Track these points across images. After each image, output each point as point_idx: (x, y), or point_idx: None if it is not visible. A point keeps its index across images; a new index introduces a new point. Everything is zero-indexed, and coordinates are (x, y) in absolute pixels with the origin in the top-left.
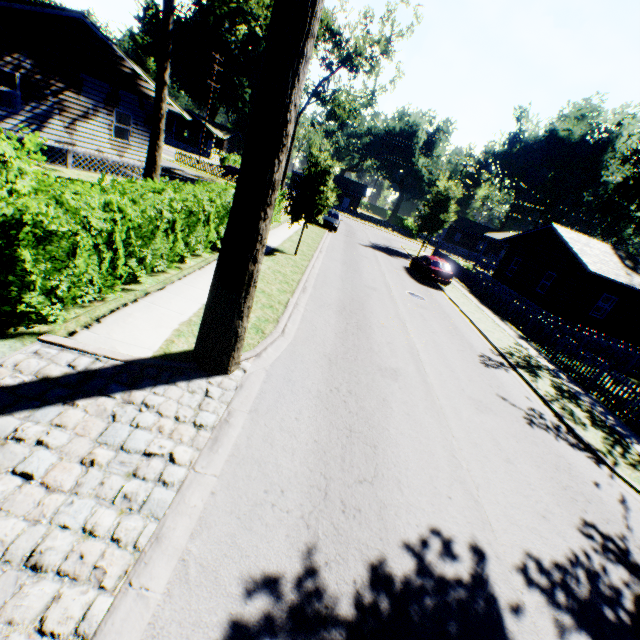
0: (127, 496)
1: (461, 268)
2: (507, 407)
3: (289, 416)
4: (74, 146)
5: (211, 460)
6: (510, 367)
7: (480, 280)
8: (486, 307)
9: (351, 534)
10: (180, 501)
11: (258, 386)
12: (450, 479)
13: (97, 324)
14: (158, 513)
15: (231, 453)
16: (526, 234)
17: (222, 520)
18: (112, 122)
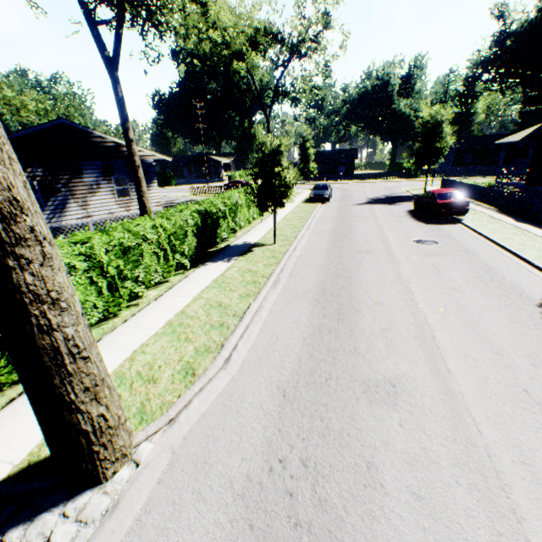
0: None
1: (479, 188)
2: None
3: None
4: (91, 217)
5: None
6: None
7: (508, 194)
8: (528, 223)
9: None
10: None
11: (144, 497)
12: None
13: None
14: None
15: None
16: None
17: None
18: (113, 188)
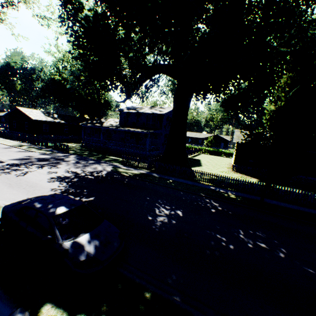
0: None
1: None
2: (11, 152)
3: None
4: None
5: None
6: (15, 147)
7: (1, 132)
8: (8, 139)
9: None
10: None
11: None
12: None
13: None
14: None
15: None
16: (12, 111)
17: None
18: None
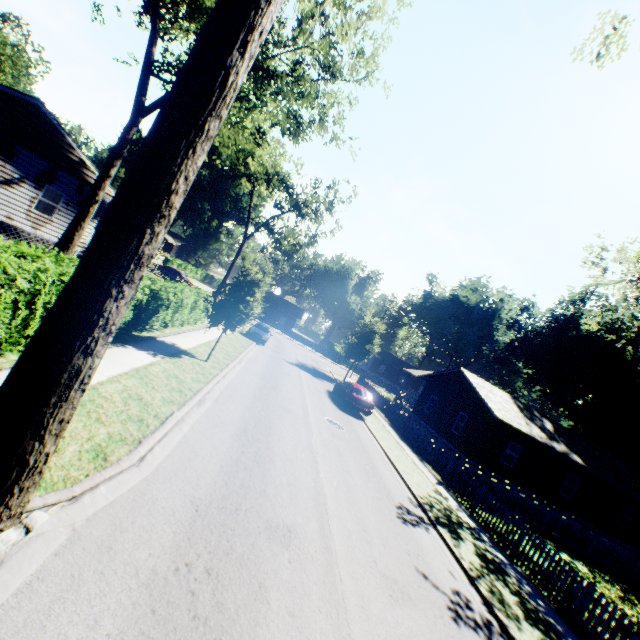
0: None
1: (383, 398)
2: (429, 590)
3: (66, 637)
4: None
5: None
6: (431, 523)
7: (400, 413)
8: (406, 443)
9: None
10: None
11: (37, 563)
12: None
13: None
14: None
15: None
16: (440, 374)
17: None
18: (38, 195)
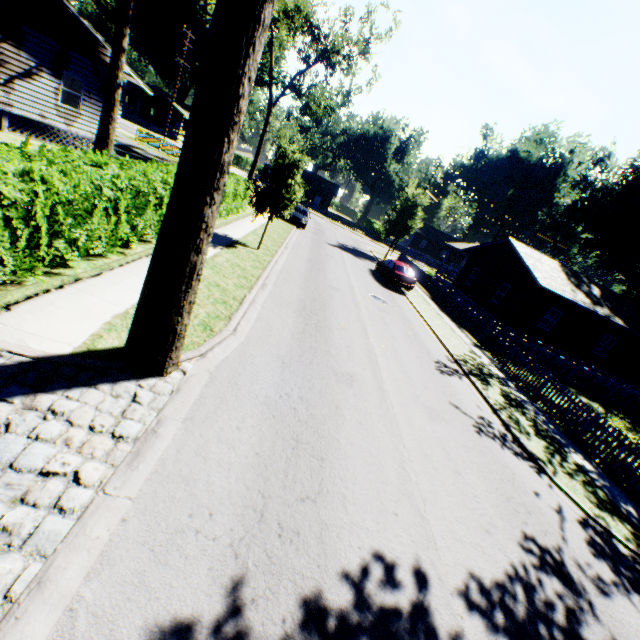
0: (7, 529)
1: (424, 274)
2: (459, 415)
3: (230, 425)
4: (11, 107)
5: (128, 479)
6: (464, 375)
7: (441, 287)
8: (445, 314)
9: (286, 562)
10: (79, 532)
11: (198, 390)
12: (398, 493)
13: (5, 312)
14: (46, 549)
15: (154, 470)
16: (486, 246)
17: (131, 554)
18: (59, 86)
